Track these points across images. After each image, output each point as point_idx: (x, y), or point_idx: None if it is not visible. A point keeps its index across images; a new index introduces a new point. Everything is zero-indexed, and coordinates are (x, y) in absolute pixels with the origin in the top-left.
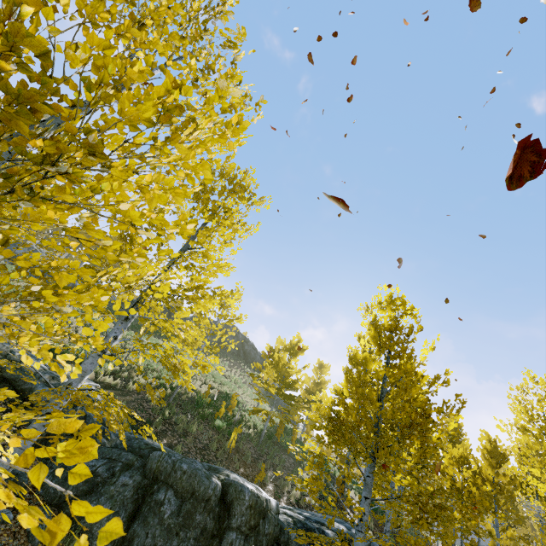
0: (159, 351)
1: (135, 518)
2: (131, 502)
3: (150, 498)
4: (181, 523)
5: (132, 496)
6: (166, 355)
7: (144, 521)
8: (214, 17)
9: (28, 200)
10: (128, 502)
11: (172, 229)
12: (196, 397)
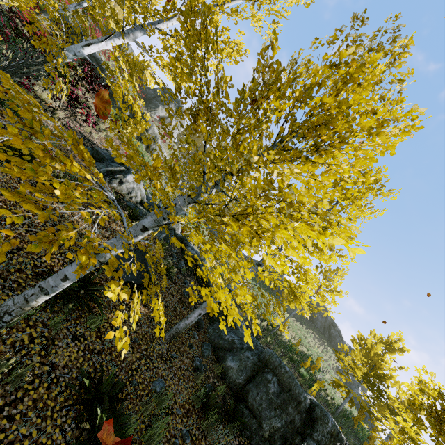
0: (285, 283)
1: (250, 381)
2: (250, 370)
3: (262, 374)
4: (278, 403)
5: (251, 367)
6: (299, 279)
7: (257, 385)
8: (391, 68)
9: (304, 161)
10: (248, 368)
11: (361, 179)
12: (287, 343)
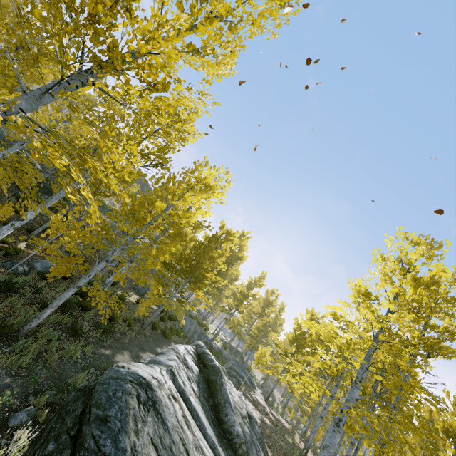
0: None
1: None
2: None
3: None
4: None
5: None
6: None
7: None
8: None
9: None
10: None
11: None
12: None
